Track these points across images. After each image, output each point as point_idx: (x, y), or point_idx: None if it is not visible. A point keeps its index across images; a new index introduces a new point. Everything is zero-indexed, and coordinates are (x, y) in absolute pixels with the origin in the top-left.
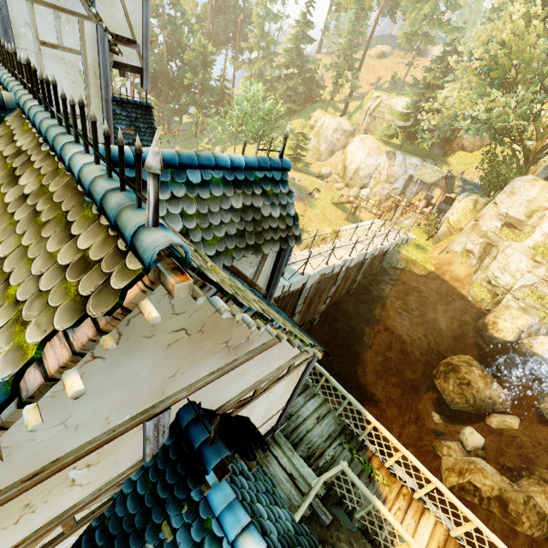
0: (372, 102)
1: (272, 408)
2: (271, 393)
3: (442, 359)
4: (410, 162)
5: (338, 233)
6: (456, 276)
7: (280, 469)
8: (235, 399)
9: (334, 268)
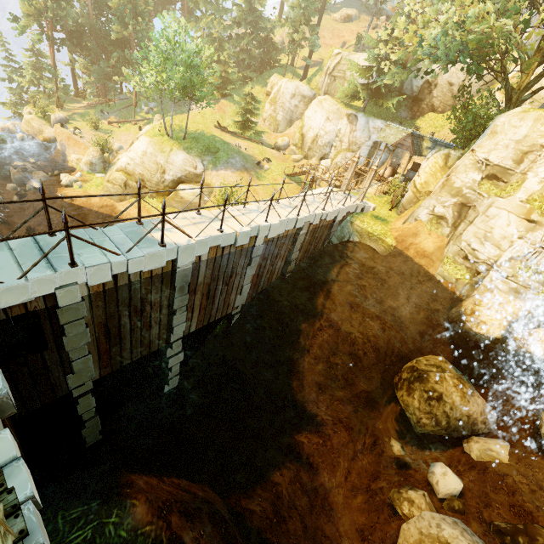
0: (332, 60)
1: None
2: None
3: (405, 362)
4: (374, 125)
5: None
6: (423, 250)
7: None
8: None
9: (236, 238)
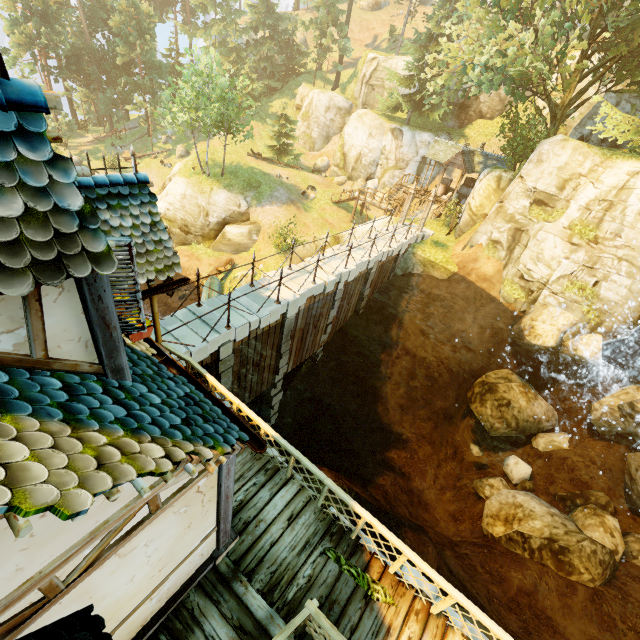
0: (368, 66)
1: (177, 549)
2: (134, 549)
3: (476, 378)
4: (421, 139)
5: (340, 239)
6: (484, 274)
7: (222, 623)
8: None
9: (325, 287)
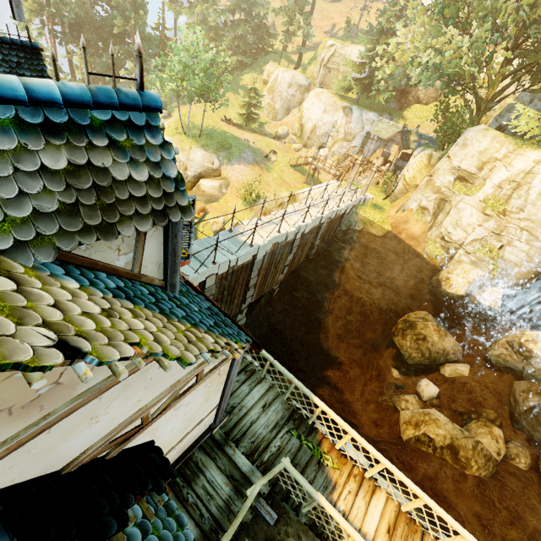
0: (326, 51)
1: (197, 415)
2: (181, 406)
3: (400, 317)
4: (367, 117)
5: (296, 197)
6: (412, 234)
7: (218, 473)
8: (97, 445)
9: (287, 236)
